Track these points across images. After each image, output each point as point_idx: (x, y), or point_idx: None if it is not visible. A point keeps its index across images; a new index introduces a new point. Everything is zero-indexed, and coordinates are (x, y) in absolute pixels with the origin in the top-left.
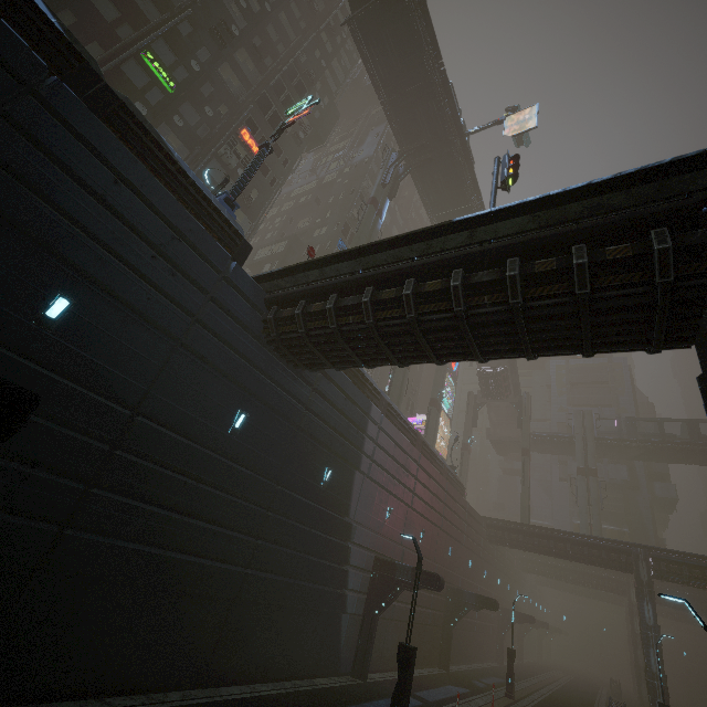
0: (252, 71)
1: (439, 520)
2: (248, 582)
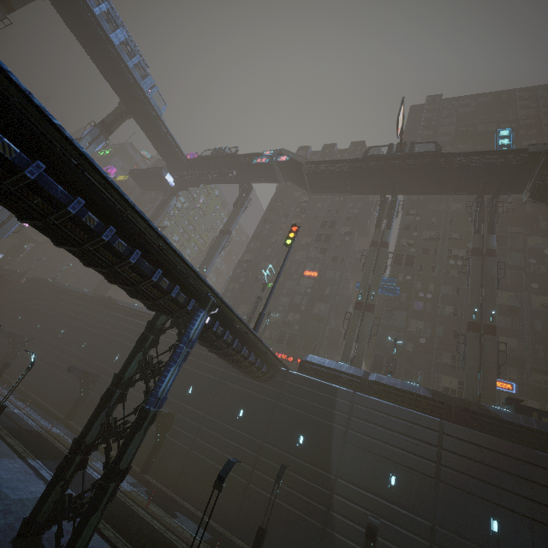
0: (310, 241)
1: (546, 516)
2: (248, 489)
